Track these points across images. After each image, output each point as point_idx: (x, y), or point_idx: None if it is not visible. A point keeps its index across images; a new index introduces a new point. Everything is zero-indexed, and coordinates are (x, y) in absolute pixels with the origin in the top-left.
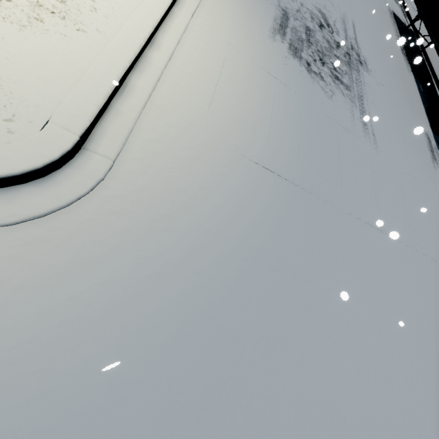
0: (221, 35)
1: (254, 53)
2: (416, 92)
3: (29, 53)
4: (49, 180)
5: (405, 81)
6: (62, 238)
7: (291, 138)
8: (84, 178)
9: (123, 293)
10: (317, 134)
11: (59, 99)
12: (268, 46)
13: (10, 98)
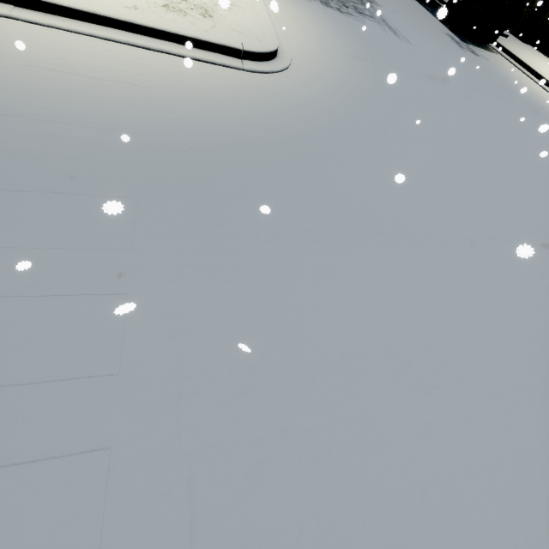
0: (284, 5)
1: (306, 9)
2: (426, 12)
3: (240, 18)
4: (277, 59)
5: (412, 7)
6: (295, 76)
7: (355, 43)
8: (286, 58)
9: (328, 91)
10: (368, 40)
11: (262, 31)
12: (310, 5)
13: (250, 32)
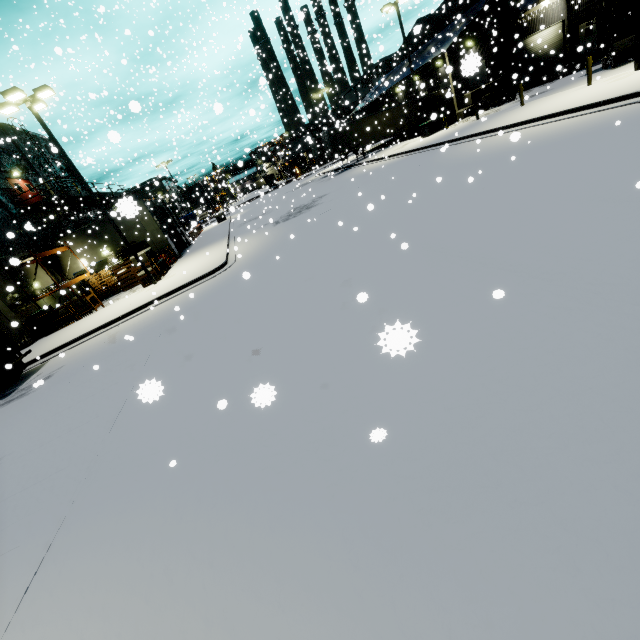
0: None
1: None
2: None
3: None
4: None
5: None
6: None
7: None
8: None
9: None
10: None
11: None
12: None
13: None
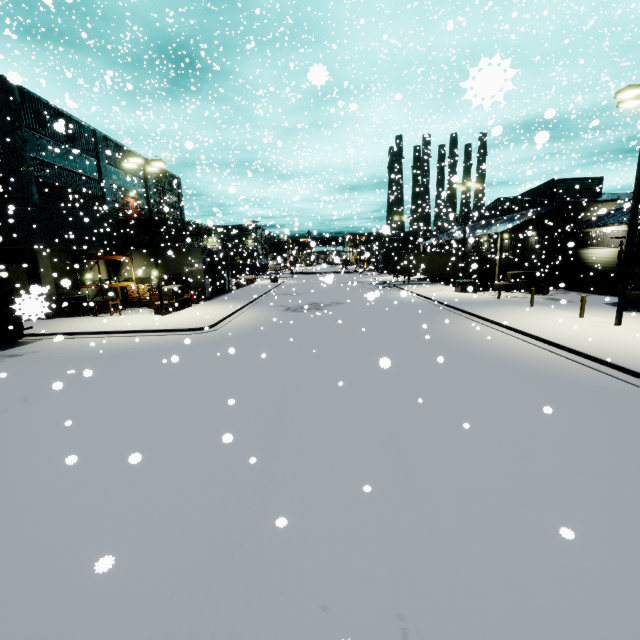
0: None
1: None
2: None
3: None
4: None
5: None
6: None
7: None
8: None
9: None
10: None
11: None
12: None
13: None
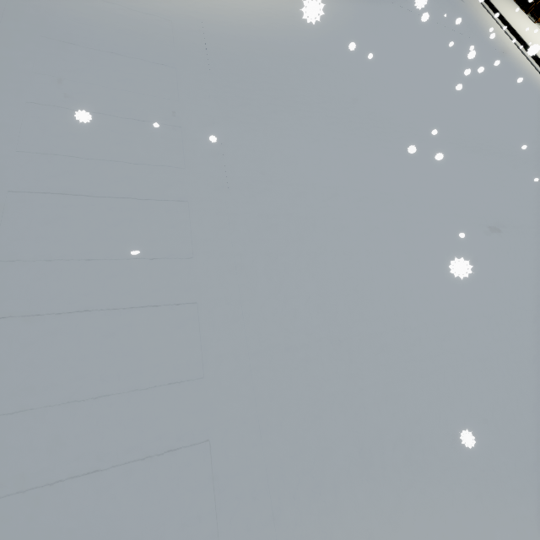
0: None
1: None
2: None
3: None
4: None
5: None
6: None
7: None
8: None
9: None
10: None
11: None
12: None
13: None
